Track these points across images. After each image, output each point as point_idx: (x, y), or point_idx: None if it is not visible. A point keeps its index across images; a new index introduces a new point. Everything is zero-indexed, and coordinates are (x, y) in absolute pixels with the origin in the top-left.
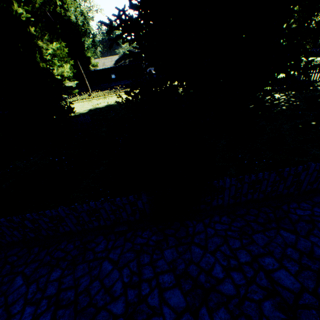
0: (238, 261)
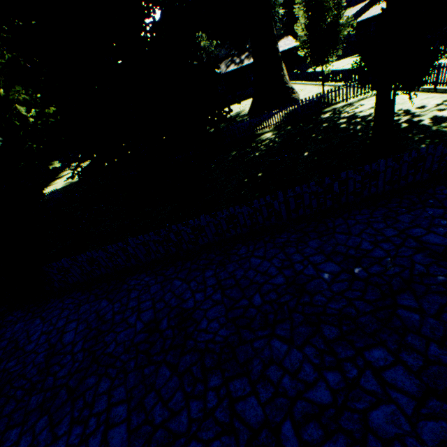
0: (54, 327)
